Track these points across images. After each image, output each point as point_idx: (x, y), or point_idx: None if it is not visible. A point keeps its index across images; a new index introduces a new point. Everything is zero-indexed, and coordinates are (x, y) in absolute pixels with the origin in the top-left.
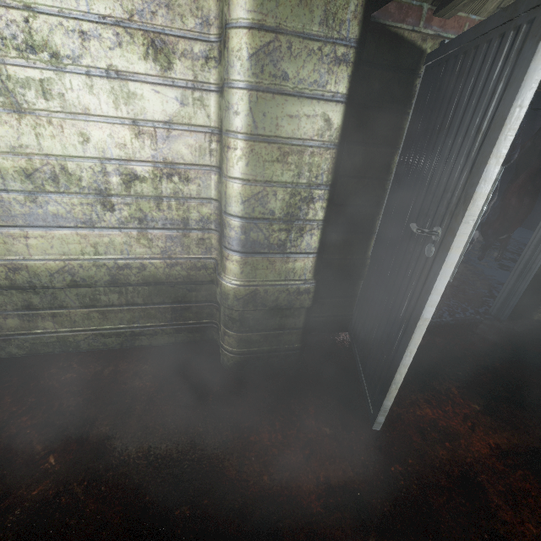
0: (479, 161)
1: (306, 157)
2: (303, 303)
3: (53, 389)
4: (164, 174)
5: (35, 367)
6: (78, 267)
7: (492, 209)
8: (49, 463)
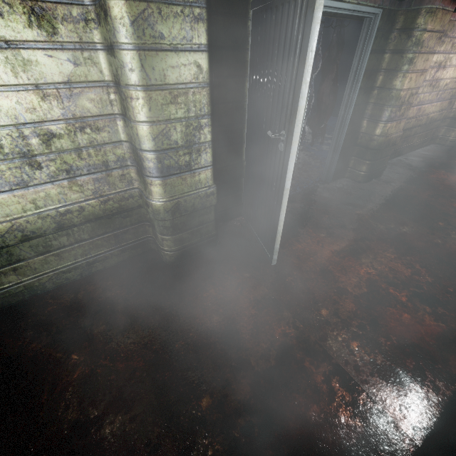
0: (297, 86)
1: (190, 96)
2: (212, 203)
3: (43, 321)
4: (77, 128)
5: (15, 314)
6: (25, 223)
7: (312, 107)
8: (74, 359)
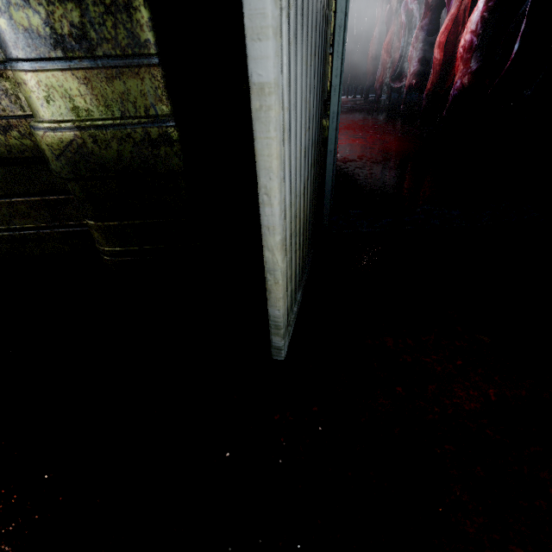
0: None
1: None
2: (170, 165)
3: None
4: None
5: None
6: None
7: None
8: None
